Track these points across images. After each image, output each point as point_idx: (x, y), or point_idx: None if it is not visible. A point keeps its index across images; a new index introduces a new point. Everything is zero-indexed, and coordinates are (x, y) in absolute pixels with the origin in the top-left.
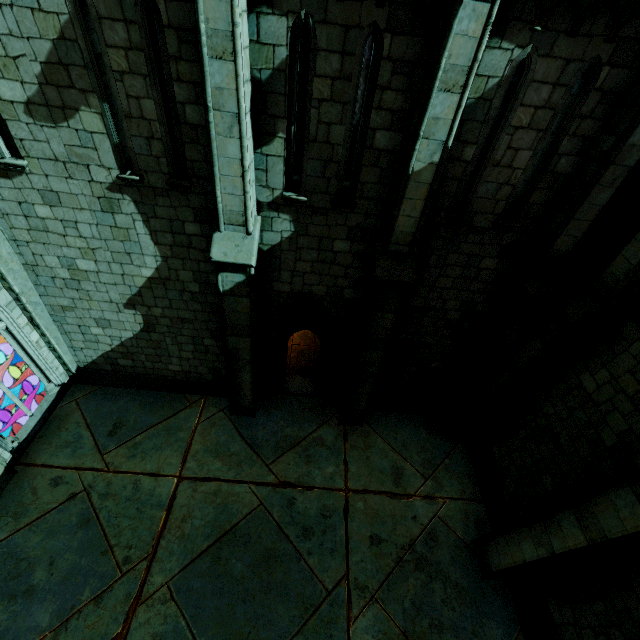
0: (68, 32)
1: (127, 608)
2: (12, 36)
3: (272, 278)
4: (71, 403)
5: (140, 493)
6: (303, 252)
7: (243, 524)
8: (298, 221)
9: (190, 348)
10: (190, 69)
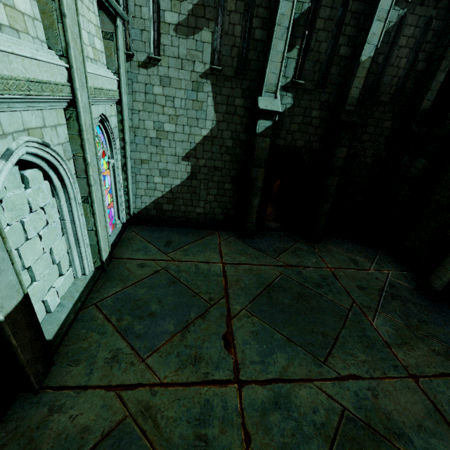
0: None
1: (225, 320)
2: None
3: (275, 136)
4: (132, 233)
5: (201, 270)
6: (295, 117)
7: (276, 282)
8: (295, 98)
9: (214, 192)
10: (263, 11)
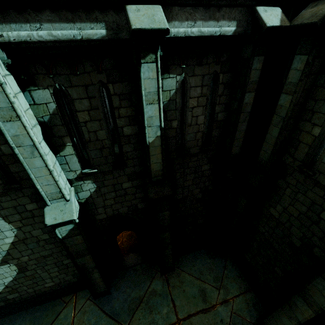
0: None
1: None
2: None
3: (93, 214)
4: None
5: None
6: (106, 195)
7: None
8: (97, 181)
9: (55, 270)
10: None
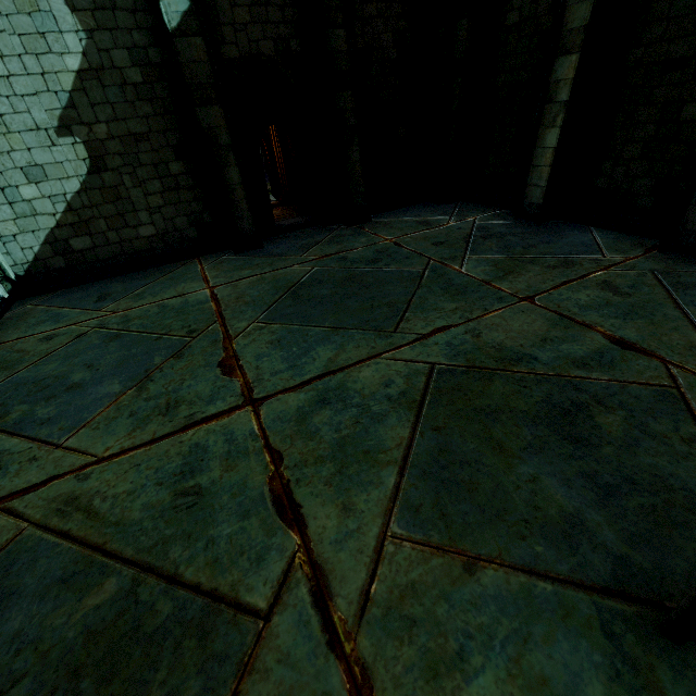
0: None
1: (220, 346)
2: None
3: (216, 40)
4: (25, 307)
5: (171, 307)
6: None
7: (306, 279)
8: None
9: (157, 187)
10: None
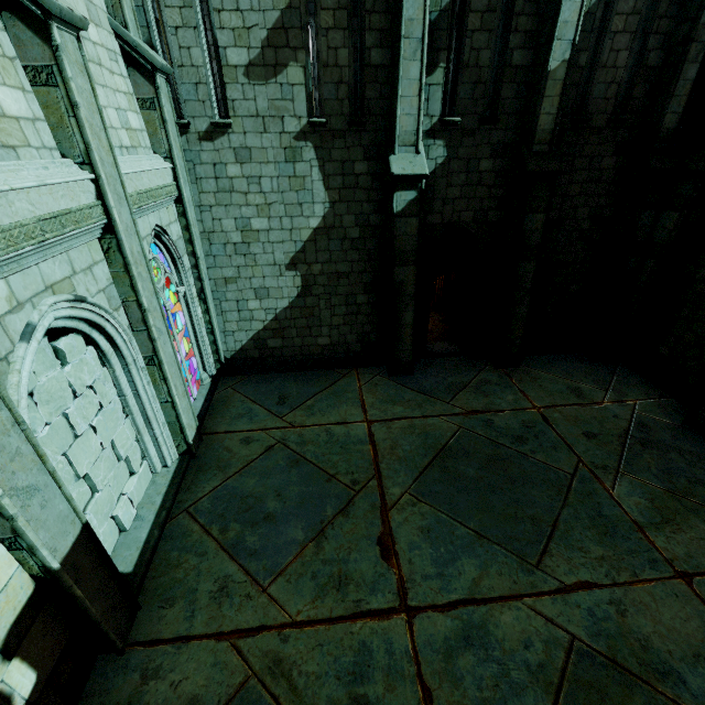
0: (295, 2)
1: (378, 514)
2: (252, 11)
3: (425, 210)
4: (227, 389)
5: (336, 437)
6: (453, 177)
7: (453, 443)
8: (450, 145)
9: (342, 311)
10: (379, 19)
